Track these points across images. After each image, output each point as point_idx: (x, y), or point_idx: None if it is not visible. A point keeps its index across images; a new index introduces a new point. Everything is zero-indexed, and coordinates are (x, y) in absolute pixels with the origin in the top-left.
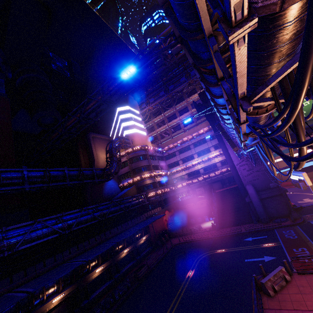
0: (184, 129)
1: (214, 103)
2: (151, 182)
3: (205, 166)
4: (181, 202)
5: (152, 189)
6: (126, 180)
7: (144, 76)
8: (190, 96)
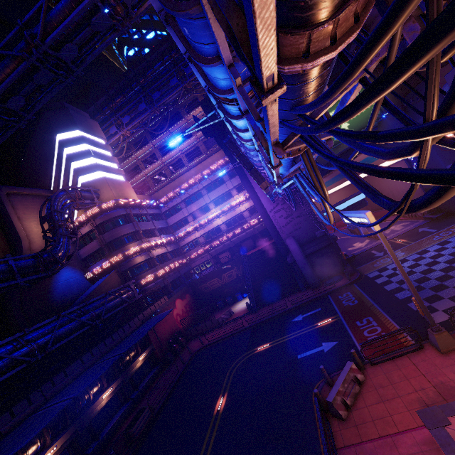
0: (188, 165)
1: (210, 87)
2: (145, 259)
3: (228, 219)
4: (199, 280)
5: (148, 269)
6: (98, 264)
7: (73, 51)
8: (190, 111)
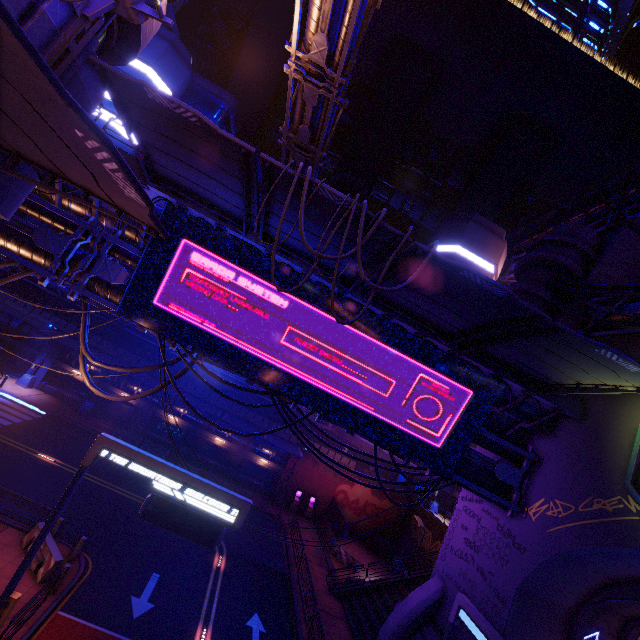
0: None
1: None
2: None
3: None
4: (419, 507)
5: None
6: None
7: None
8: None
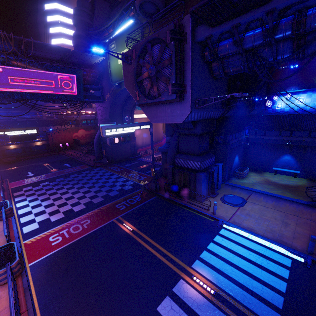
0: None
1: None
2: None
3: None
4: None
5: (71, 108)
6: None
7: None
8: None
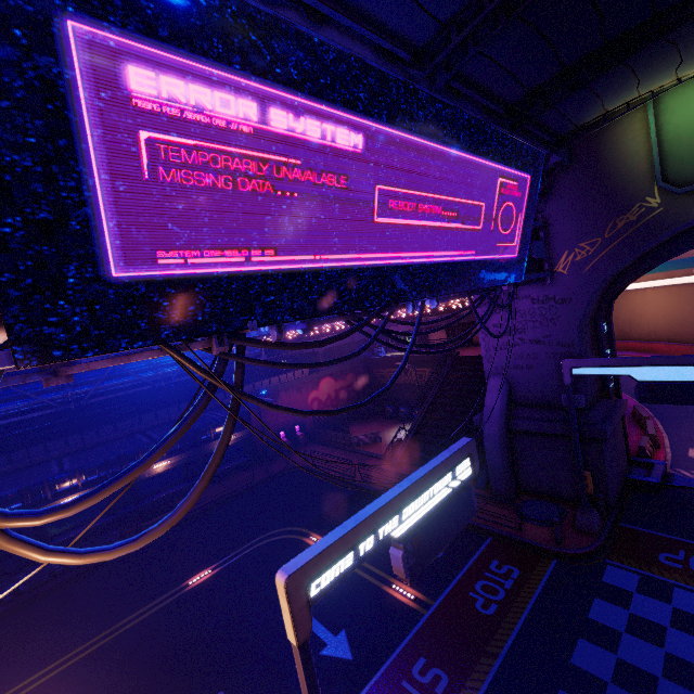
0: None
1: None
2: None
3: None
4: (376, 360)
5: None
6: None
7: None
8: None
